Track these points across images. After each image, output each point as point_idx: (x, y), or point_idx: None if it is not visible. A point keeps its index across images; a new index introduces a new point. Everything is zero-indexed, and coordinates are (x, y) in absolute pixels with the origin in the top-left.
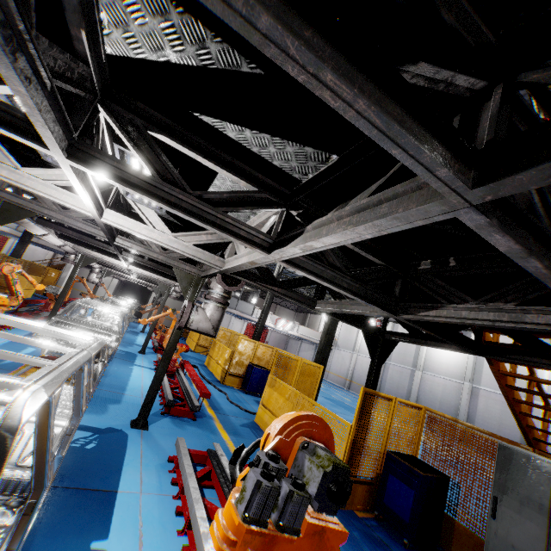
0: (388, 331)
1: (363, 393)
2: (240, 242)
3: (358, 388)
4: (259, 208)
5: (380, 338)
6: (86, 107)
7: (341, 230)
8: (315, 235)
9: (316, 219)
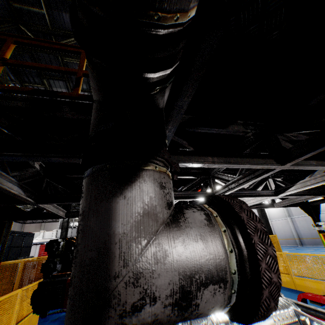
0: (310, 201)
1: (322, 236)
2: (267, 197)
3: (284, 242)
4: (264, 183)
5: (309, 206)
6: (214, 181)
7: (321, 182)
8: (303, 185)
9: (297, 180)
